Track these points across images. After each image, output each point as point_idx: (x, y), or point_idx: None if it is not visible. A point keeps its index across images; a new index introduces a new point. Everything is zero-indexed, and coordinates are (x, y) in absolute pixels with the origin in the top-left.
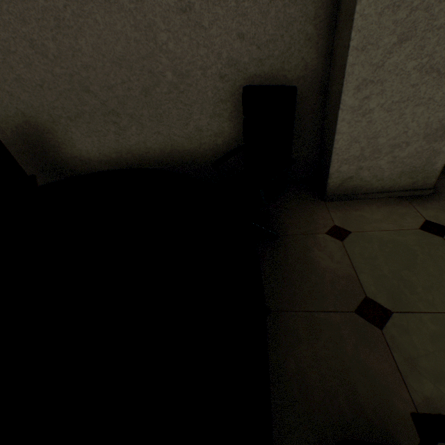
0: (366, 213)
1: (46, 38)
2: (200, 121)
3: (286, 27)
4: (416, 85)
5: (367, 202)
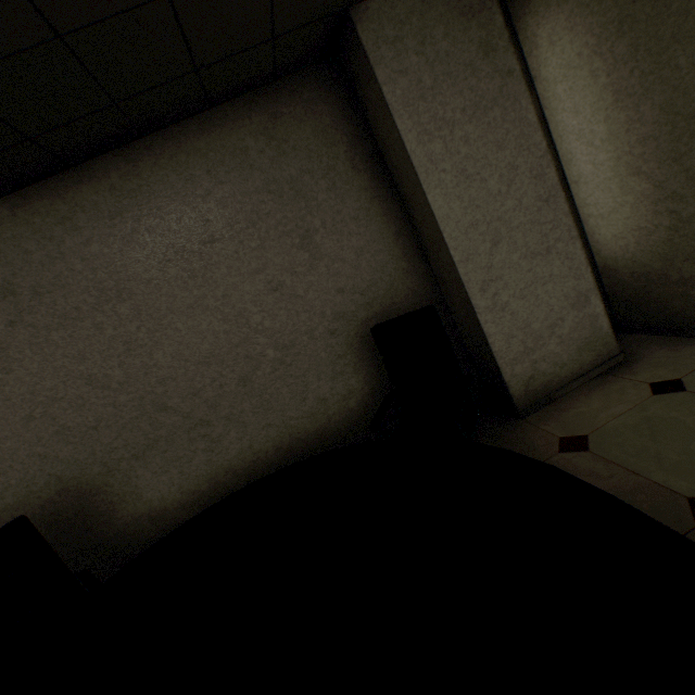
0: (580, 407)
1: (110, 367)
2: (320, 388)
3: (381, 270)
4: (530, 270)
5: (570, 397)
